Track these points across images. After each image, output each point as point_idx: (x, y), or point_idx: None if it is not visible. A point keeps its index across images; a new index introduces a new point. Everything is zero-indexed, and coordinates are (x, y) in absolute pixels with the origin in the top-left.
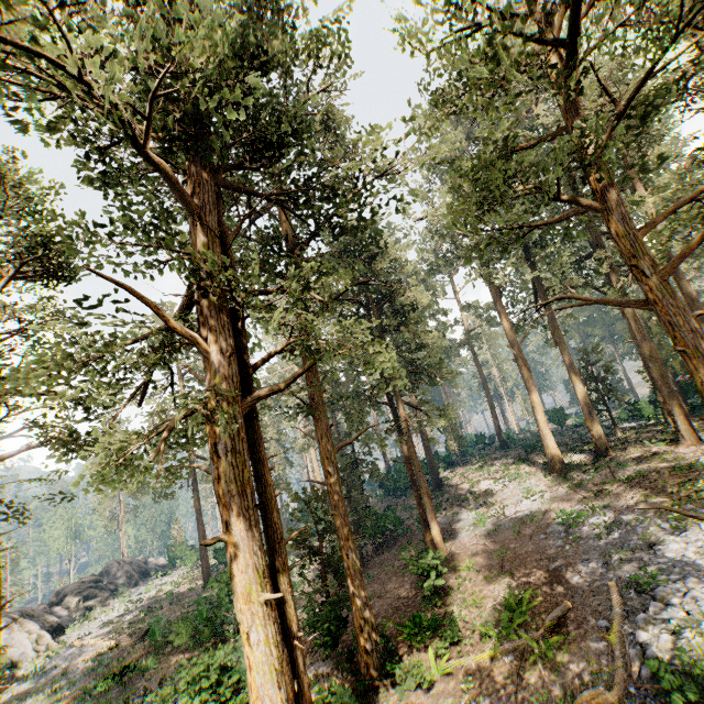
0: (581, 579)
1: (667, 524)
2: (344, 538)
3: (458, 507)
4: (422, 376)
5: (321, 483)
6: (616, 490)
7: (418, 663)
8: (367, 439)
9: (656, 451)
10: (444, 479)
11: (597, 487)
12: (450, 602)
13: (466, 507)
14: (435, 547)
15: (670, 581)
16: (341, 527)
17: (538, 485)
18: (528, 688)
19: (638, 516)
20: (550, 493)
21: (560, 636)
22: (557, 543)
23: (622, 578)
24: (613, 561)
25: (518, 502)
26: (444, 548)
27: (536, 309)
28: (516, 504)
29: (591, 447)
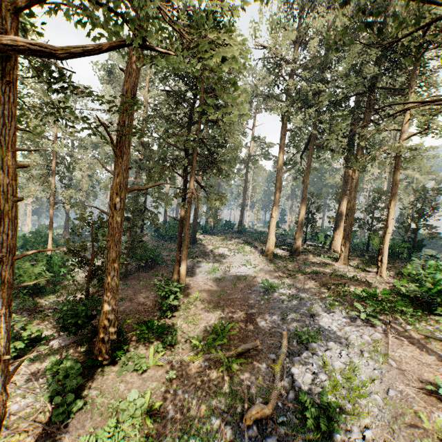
0: (266, 324)
1: (324, 305)
2: (112, 260)
3: (201, 258)
4: (215, 167)
5: (105, 212)
6: (299, 277)
7: (140, 356)
8: (158, 197)
9: (325, 262)
10: (199, 239)
11: (288, 272)
12: (177, 316)
13: (207, 260)
14: (179, 279)
15: (319, 340)
16: (112, 252)
17: (254, 260)
18: (212, 387)
19: (308, 296)
20: (260, 267)
21: (244, 359)
22: (256, 298)
23: (290, 330)
24: (288, 318)
25: (240, 266)
26: (185, 281)
27: (301, 156)
28: (238, 267)
29: (288, 248)
